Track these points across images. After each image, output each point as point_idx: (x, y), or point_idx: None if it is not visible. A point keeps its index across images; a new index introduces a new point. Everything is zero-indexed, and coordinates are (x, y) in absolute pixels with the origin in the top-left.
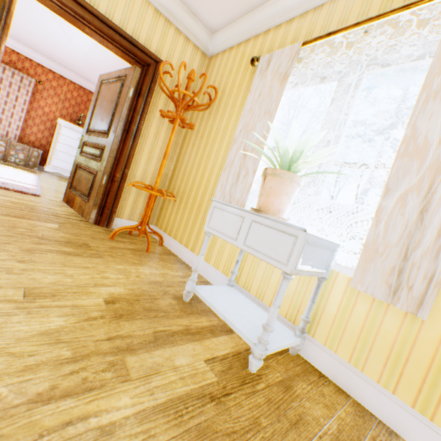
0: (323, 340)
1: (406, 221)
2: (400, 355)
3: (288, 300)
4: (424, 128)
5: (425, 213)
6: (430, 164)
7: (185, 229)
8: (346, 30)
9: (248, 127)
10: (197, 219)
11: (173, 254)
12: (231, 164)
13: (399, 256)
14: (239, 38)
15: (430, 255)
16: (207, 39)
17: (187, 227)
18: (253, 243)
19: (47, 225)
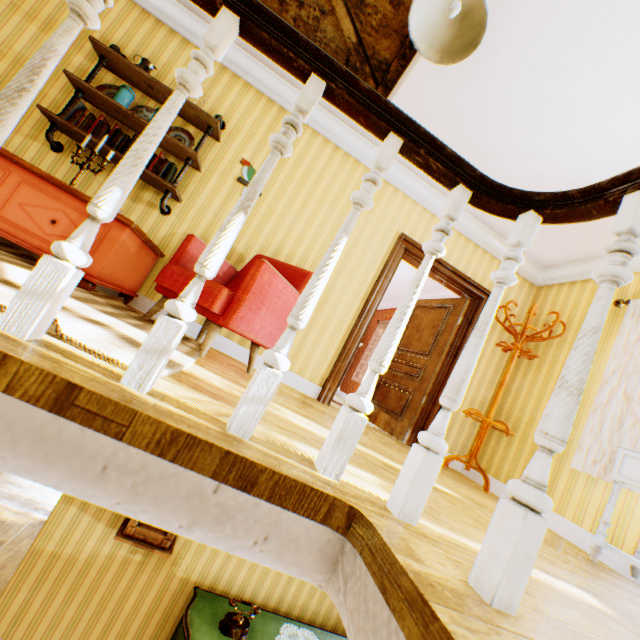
0: None
1: None
2: None
3: None
4: None
5: None
6: None
7: None
8: None
9: (626, 369)
10: None
11: None
12: (604, 406)
13: None
14: (585, 276)
15: None
16: (537, 272)
17: None
18: None
19: (389, 439)
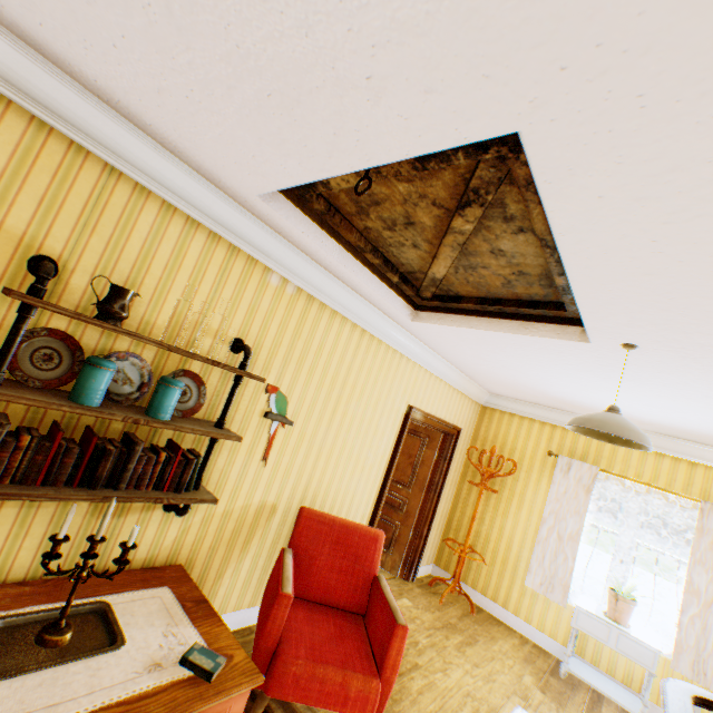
0: (654, 700)
1: (696, 633)
2: (703, 710)
3: (621, 668)
4: (695, 579)
5: (704, 630)
6: (702, 602)
7: (488, 582)
8: (633, 482)
9: (558, 515)
10: (503, 575)
11: (479, 607)
12: (544, 540)
13: (695, 653)
14: (523, 414)
15: (711, 655)
16: (485, 396)
17: (489, 580)
18: (623, 648)
19: (407, 603)
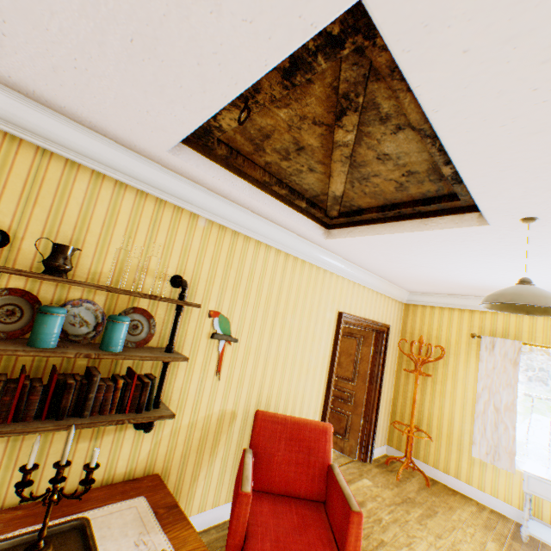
0: None
1: None
2: None
3: None
4: None
5: None
6: None
7: (437, 456)
8: None
9: (491, 389)
10: (450, 449)
11: (433, 479)
12: (482, 413)
13: None
14: (442, 305)
15: None
16: (405, 295)
17: (439, 454)
18: None
19: (367, 483)
